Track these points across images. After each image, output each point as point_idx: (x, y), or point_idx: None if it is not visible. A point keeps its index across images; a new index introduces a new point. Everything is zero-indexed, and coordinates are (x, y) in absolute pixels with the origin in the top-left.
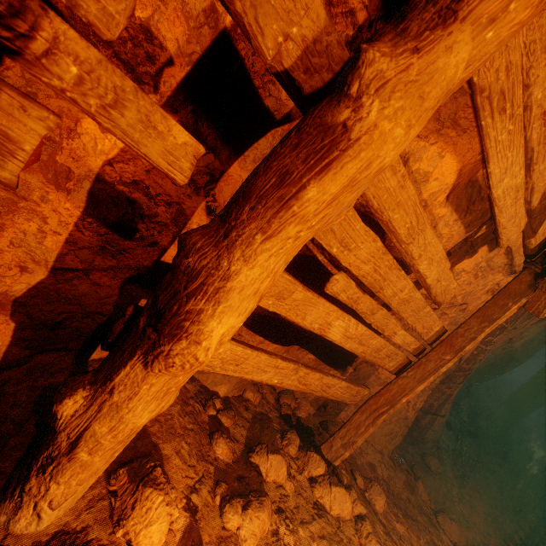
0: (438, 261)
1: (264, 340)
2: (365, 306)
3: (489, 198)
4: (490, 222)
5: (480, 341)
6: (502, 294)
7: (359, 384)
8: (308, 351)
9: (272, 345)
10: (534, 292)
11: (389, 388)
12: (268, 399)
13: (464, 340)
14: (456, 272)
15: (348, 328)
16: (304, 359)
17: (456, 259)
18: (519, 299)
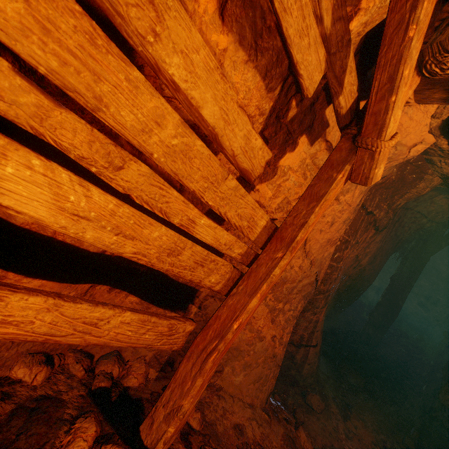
0: (208, 72)
1: (4, 273)
2: (81, 142)
3: (278, 29)
4: (299, 96)
5: (330, 258)
6: (325, 168)
7: (175, 316)
8: (127, 291)
9: (28, 280)
10: (356, 155)
11: (218, 314)
12: (72, 372)
13: (294, 229)
14: (283, 171)
15: (62, 192)
16: (125, 304)
17: (278, 152)
18: (343, 167)
